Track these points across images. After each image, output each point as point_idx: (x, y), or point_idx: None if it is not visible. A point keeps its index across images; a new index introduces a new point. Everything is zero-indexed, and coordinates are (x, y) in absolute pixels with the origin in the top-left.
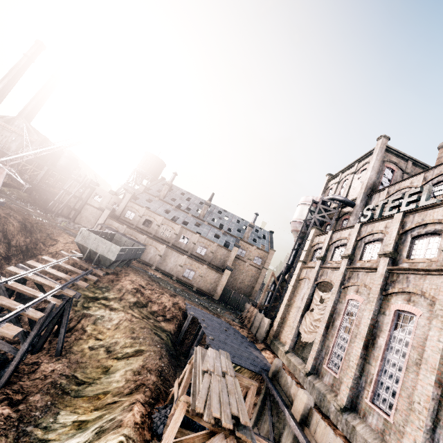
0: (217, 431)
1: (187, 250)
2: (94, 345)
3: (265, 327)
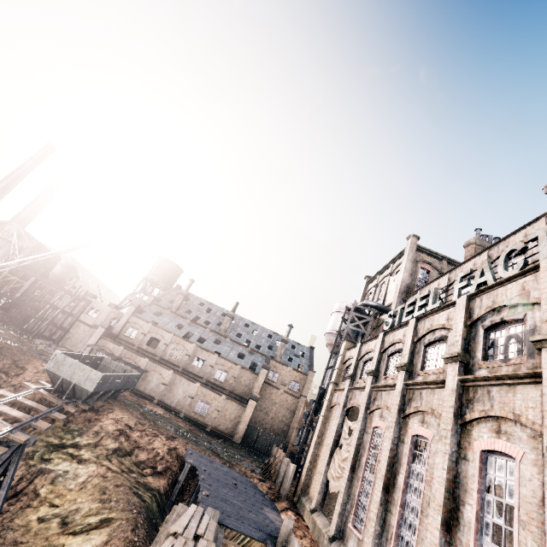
0: None
1: (202, 376)
2: (45, 516)
3: (289, 476)
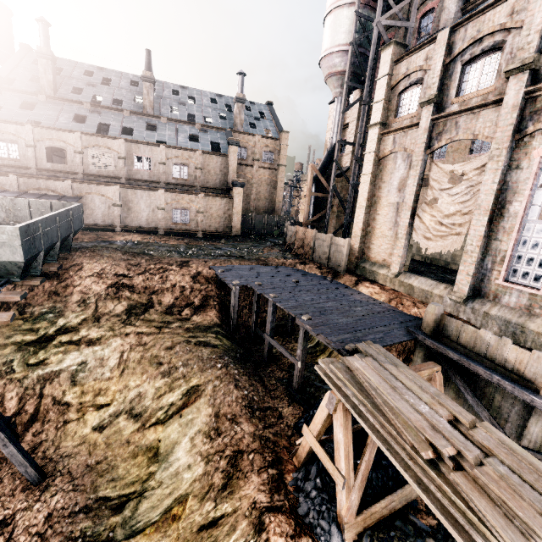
0: None
1: (157, 180)
2: (101, 420)
3: (345, 251)
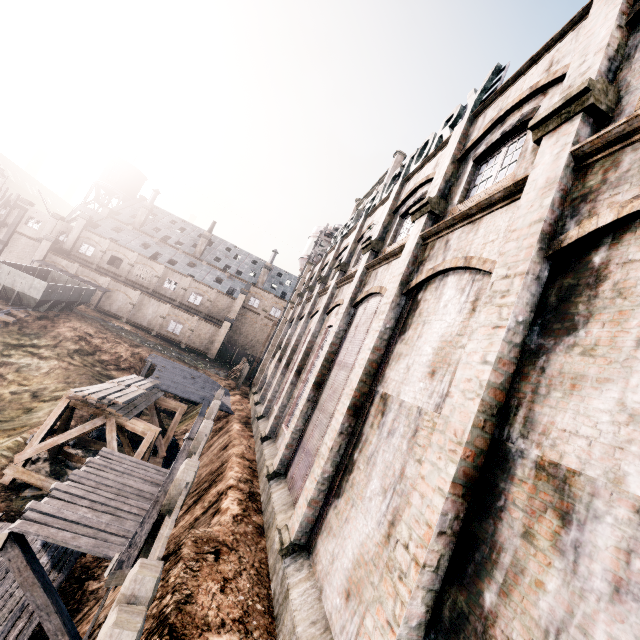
0: (99, 415)
1: (175, 299)
2: (16, 392)
3: (243, 374)
